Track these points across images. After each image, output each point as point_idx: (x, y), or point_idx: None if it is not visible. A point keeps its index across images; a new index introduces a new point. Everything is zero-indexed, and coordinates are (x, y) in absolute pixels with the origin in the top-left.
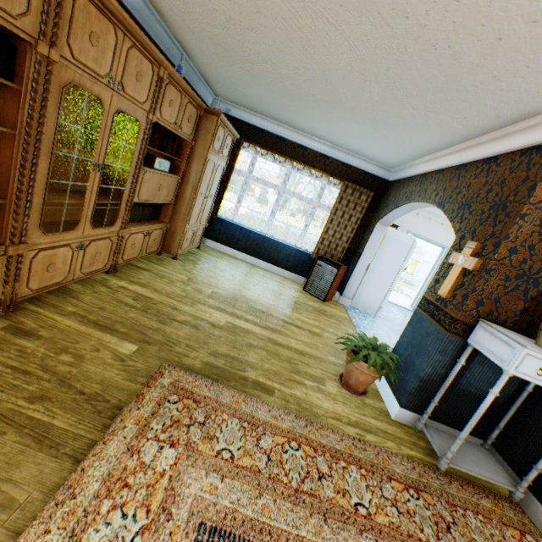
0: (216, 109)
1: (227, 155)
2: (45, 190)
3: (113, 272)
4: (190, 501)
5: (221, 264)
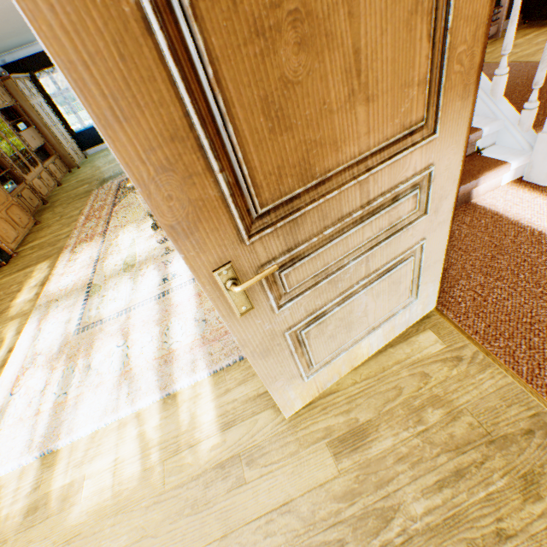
0: (3, 73)
1: (37, 92)
2: (12, 161)
3: (61, 185)
4: (118, 183)
5: (103, 155)
